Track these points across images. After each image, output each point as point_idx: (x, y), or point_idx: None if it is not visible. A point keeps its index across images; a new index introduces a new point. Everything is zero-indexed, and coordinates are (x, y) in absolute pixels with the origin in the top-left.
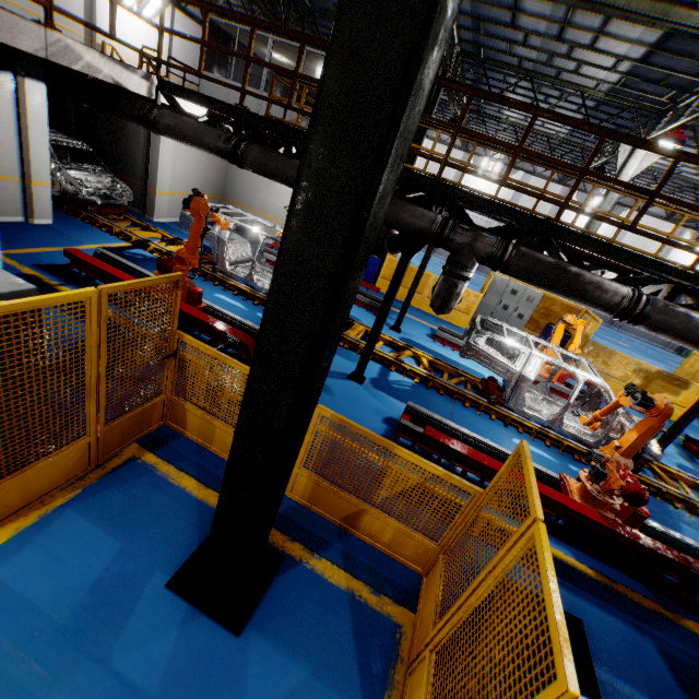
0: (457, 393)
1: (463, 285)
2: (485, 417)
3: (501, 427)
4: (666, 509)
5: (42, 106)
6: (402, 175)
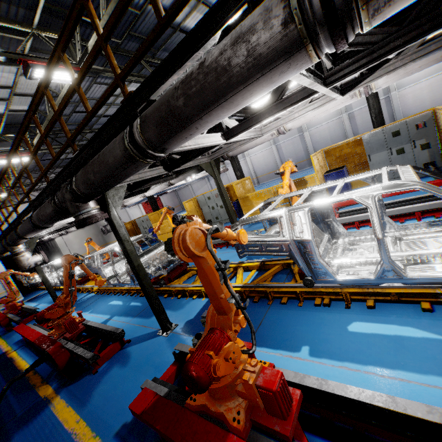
0: (105, 289)
1: (18, 257)
2: (112, 296)
3: (114, 297)
4: (168, 303)
5: (1, 266)
6: (10, 230)
